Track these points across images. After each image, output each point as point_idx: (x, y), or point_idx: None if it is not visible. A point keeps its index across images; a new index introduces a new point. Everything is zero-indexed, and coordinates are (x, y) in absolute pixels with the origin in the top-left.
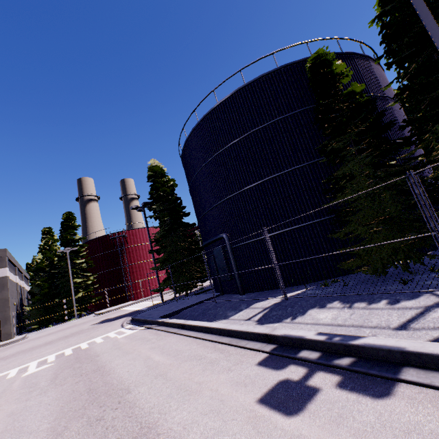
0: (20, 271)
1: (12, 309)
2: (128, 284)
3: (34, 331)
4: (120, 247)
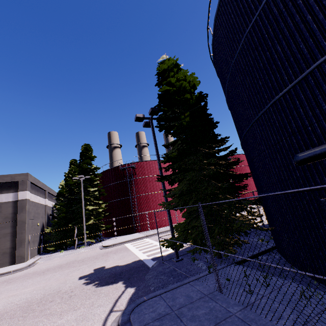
0: (53, 195)
1: (33, 229)
2: (135, 214)
3: (50, 253)
4: (129, 178)
